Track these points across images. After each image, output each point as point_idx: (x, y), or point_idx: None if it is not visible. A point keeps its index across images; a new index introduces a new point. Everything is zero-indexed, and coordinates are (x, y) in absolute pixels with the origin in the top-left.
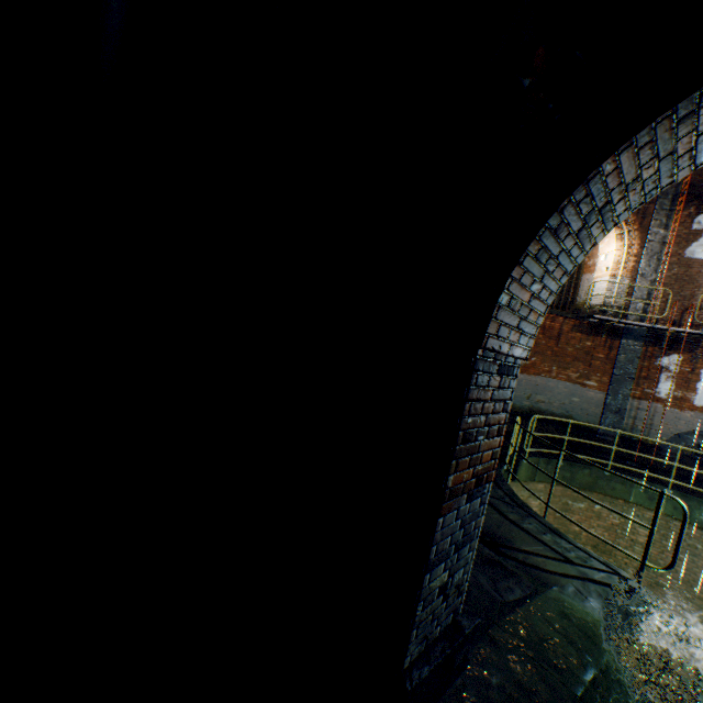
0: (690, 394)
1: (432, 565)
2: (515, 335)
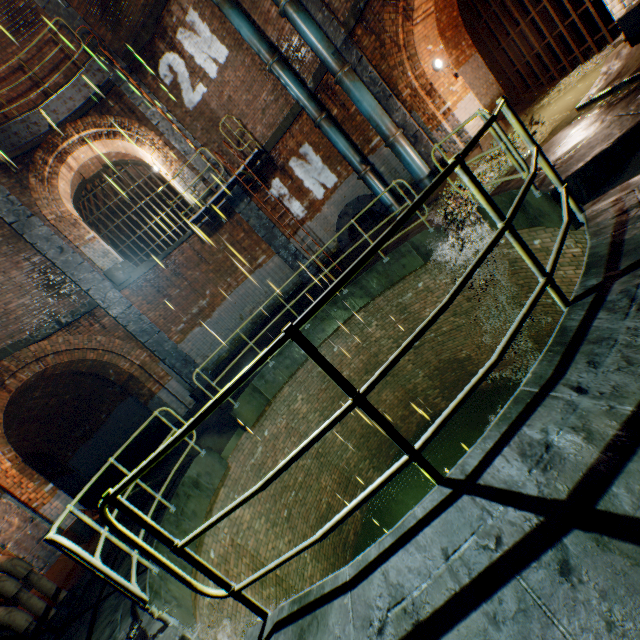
0: (311, 196)
1: None
2: None
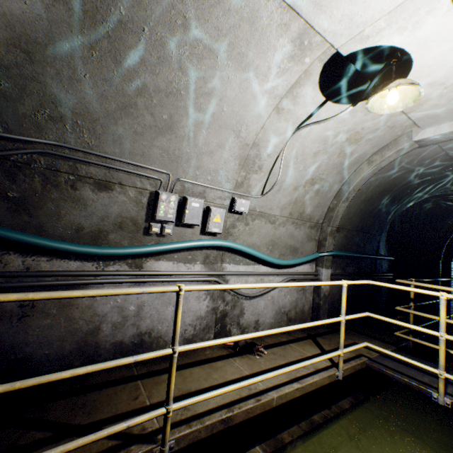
0: None
1: (451, 300)
2: None
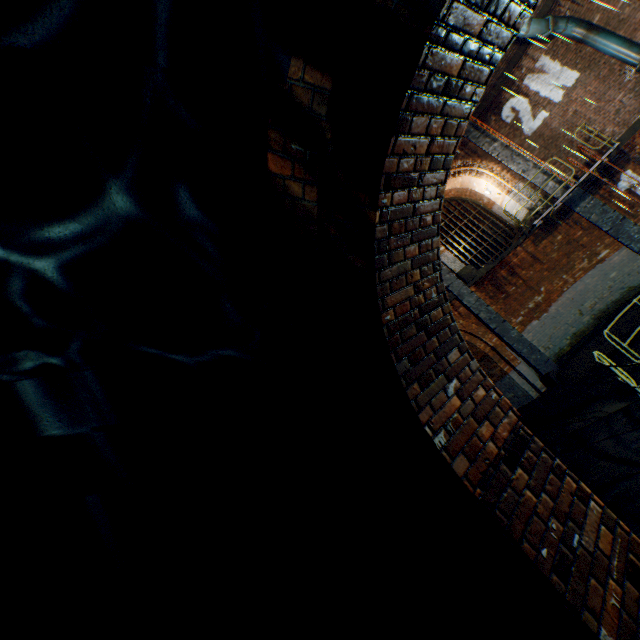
0: None
1: None
2: (485, 428)
